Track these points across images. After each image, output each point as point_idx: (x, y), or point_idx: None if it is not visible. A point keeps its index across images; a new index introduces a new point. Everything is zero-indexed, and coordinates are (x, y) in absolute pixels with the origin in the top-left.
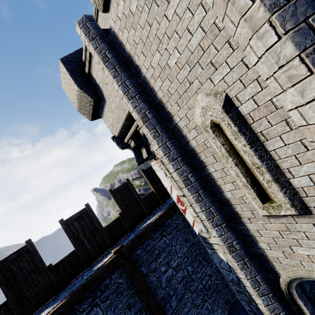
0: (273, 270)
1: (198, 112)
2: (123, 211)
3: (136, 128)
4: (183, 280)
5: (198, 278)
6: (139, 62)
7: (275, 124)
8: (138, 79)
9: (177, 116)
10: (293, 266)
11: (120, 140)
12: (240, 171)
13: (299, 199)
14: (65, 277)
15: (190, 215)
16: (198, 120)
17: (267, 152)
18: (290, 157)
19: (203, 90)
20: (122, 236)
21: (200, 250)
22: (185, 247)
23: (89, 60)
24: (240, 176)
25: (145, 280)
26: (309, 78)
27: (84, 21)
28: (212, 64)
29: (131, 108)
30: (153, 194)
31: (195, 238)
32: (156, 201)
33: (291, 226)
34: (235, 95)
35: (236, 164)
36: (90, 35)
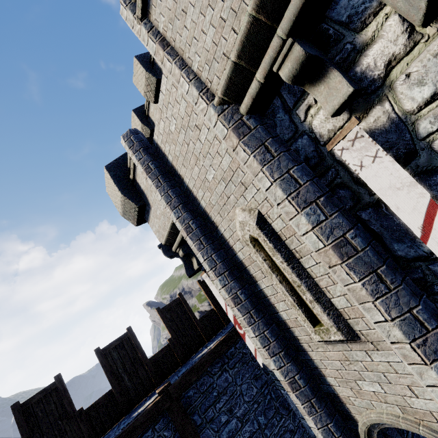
0: (350, 416)
1: (237, 226)
2: (173, 337)
3: (182, 237)
4: (253, 437)
5: (274, 434)
6: (181, 172)
7: (304, 242)
8: (182, 188)
9: (221, 227)
10: (365, 407)
11: (168, 248)
12: (285, 288)
13: (343, 322)
14: (98, 427)
15: (250, 342)
16: (239, 233)
17: (305, 269)
18: (324, 276)
19: (239, 205)
20: (172, 370)
21: (276, 392)
22: (254, 387)
23: (134, 168)
24: (287, 294)
25: (199, 434)
26: (298, 215)
27: (128, 135)
28: (243, 184)
29: (174, 218)
30: (214, 313)
31: (268, 374)
32: (217, 322)
33: (348, 354)
34: (266, 213)
35: (280, 281)
36: (134, 148)
